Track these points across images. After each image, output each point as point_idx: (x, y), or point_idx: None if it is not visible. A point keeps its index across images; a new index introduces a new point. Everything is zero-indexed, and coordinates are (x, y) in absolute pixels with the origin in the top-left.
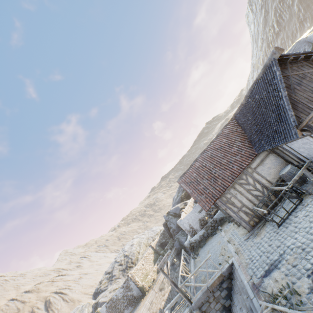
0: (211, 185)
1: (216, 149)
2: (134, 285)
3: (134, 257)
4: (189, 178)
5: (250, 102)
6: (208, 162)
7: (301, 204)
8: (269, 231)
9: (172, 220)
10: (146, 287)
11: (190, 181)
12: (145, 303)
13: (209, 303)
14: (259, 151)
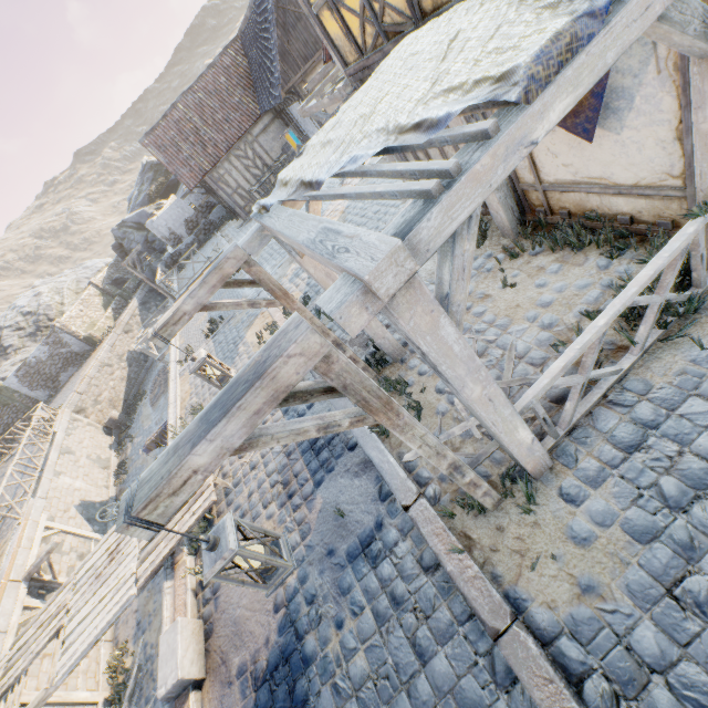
0: (199, 154)
1: (210, 93)
2: (71, 339)
3: (53, 311)
4: (162, 139)
5: (254, 22)
6: (195, 114)
7: None
8: None
9: (135, 236)
10: (98, 337)
11: (164, 145)
12: (104, 347)
13: None
14: (263, 111)
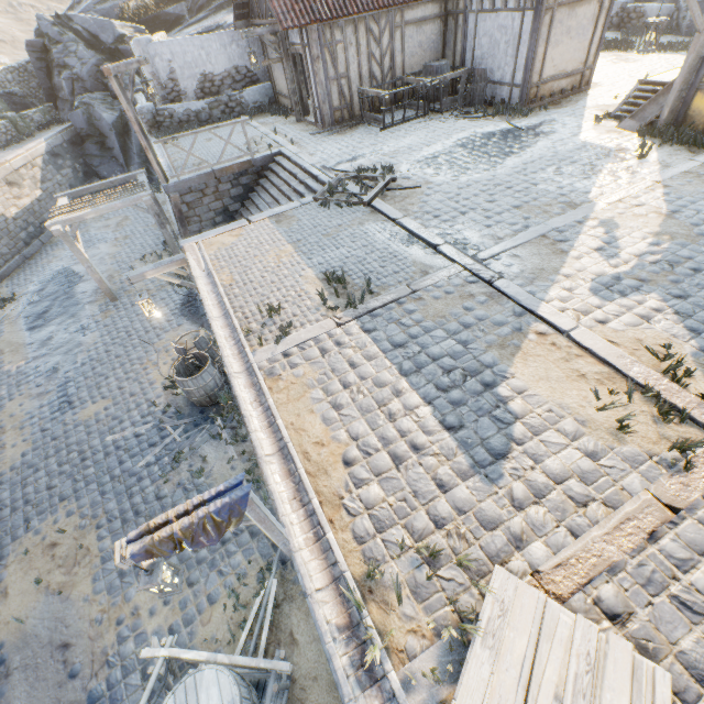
0: None
1: None
2: None
3: None
4: None
5: None
6: None
7: (422, 119)
8: (362, 133)
9: (80, 49)
10: None
11: None
12: None
13: (203, 196)
14: None
